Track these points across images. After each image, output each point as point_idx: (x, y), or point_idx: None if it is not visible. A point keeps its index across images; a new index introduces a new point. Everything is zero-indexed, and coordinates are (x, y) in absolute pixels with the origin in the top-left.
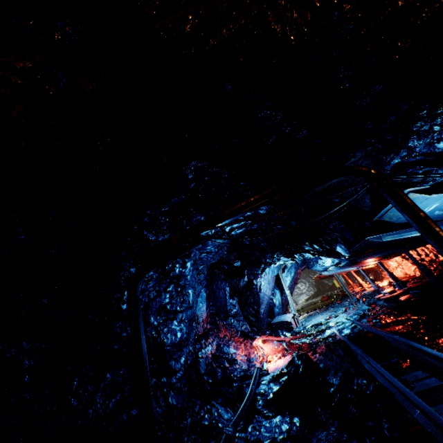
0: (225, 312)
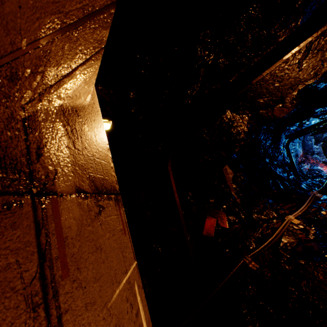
0: (311, 152)
